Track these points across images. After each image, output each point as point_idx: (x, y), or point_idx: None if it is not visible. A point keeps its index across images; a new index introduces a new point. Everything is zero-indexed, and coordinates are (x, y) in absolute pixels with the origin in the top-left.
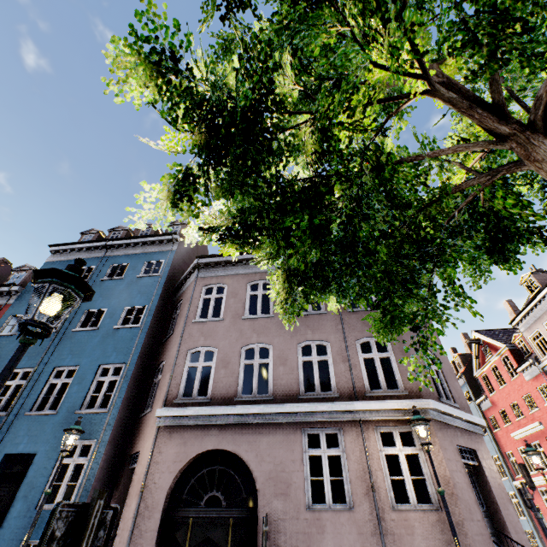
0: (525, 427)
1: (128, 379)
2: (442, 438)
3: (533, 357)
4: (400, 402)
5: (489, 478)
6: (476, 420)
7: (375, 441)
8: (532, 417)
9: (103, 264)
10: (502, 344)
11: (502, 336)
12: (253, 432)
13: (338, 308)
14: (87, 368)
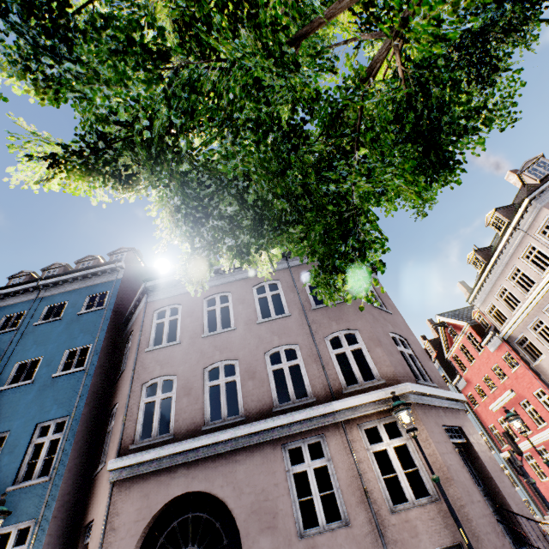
0: (500, 398)
1: (74, 433)
2: (427, 421)
3: (493, 329)
4: (379, 393)
5: (479, 453)
6: (455, 395)
7: (361, 440)
8: (503, 386)
9: (36, 307)
10: (464, 323)
11: (462, 315)
12: (227, 463)
13: (302, 308)
14: (20, 432)
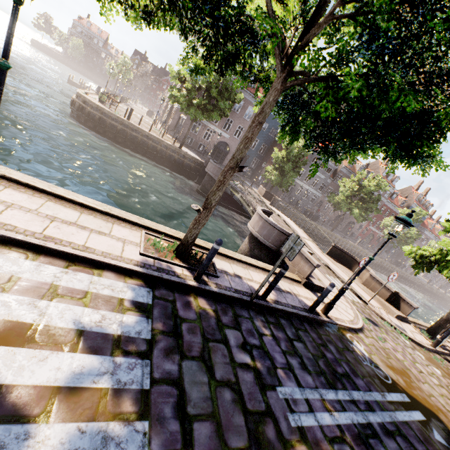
0: None
1: None
2: None
3: None
4: None
5: None
6: None
7: None
8: None
9: None
10: None
11: None
12: None
13: None
14: None
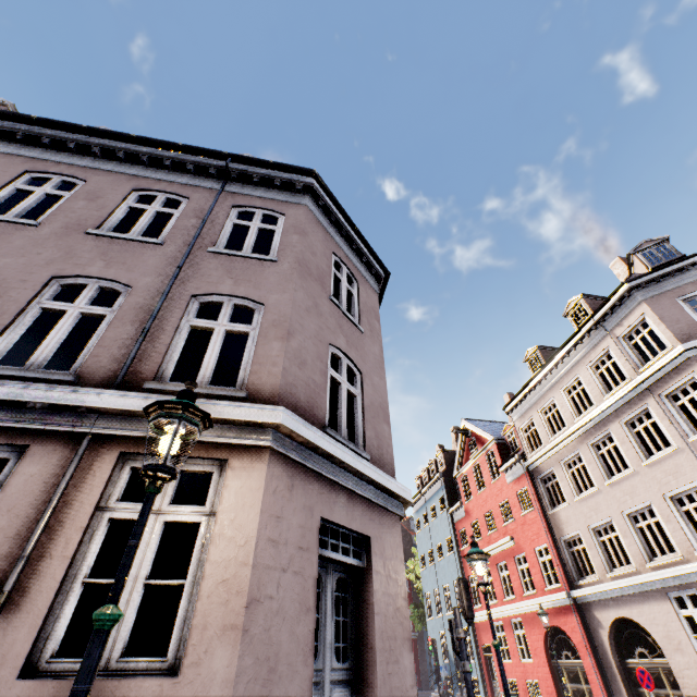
0: (495, 543)
1: None
2: (282, 496)
3: (520, 453)
4: (210, 405)
5: (378, 595)
6: (393, 485)
7: (101, 485)
8: (504, 530)
9: None
10: (490, 436)
11: (493, 428)
12: None
13: (191, 242)
14: None
